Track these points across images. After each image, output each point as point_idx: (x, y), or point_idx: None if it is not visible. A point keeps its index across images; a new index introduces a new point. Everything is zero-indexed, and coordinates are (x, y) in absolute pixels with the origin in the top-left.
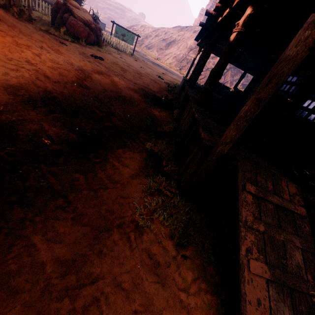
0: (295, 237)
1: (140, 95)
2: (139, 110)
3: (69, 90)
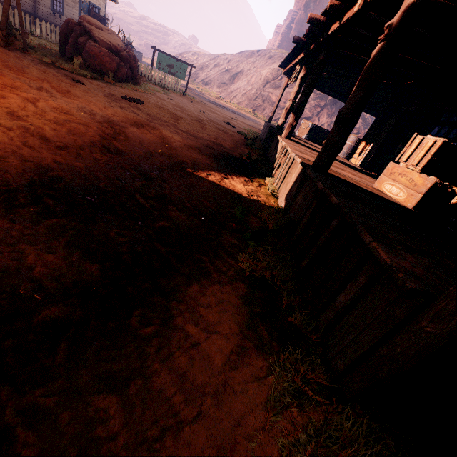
0: None
1: (207, 157)
2: (212, 185)
3: (86, 161)
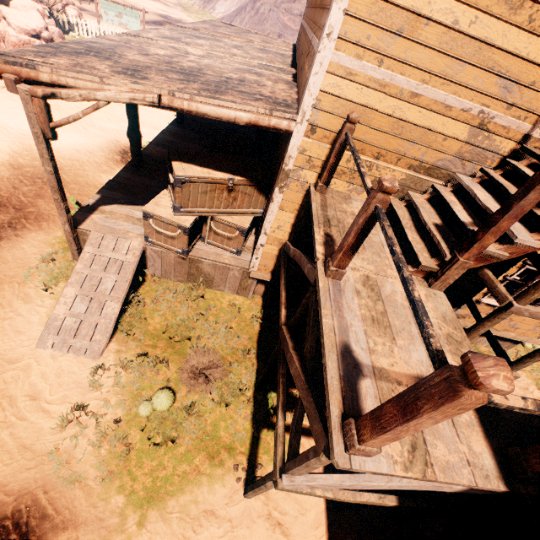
0: (114, 275)
1: (100, 154)
2: (84, 181)
3: None
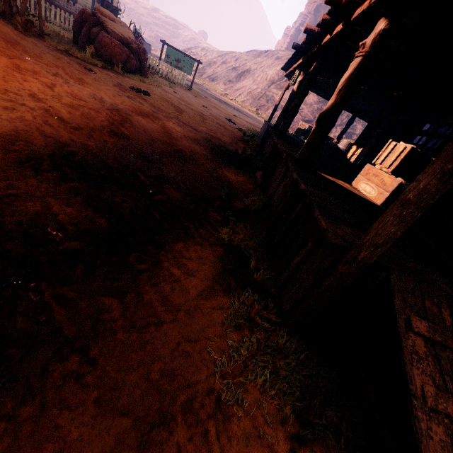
0: None
1: (204, 149)
2: (205, 172)
3: (97, 142)
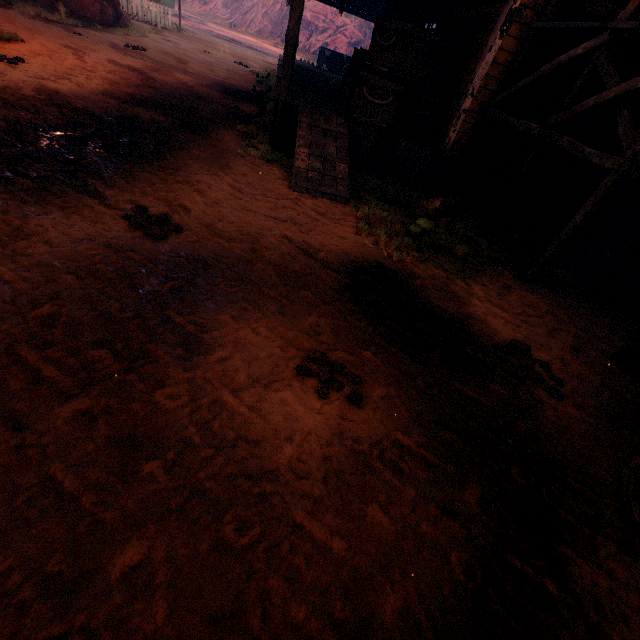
0: (334, 142)
1: (218, 92)
2: (223, 106)
3: (145, 93)
